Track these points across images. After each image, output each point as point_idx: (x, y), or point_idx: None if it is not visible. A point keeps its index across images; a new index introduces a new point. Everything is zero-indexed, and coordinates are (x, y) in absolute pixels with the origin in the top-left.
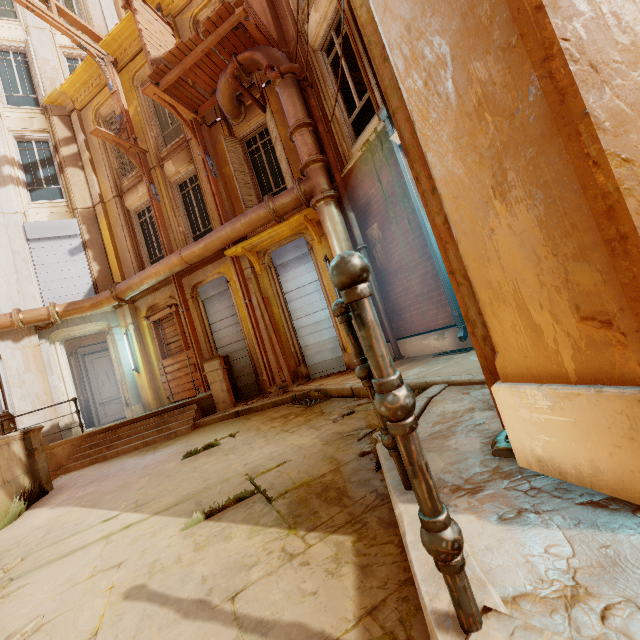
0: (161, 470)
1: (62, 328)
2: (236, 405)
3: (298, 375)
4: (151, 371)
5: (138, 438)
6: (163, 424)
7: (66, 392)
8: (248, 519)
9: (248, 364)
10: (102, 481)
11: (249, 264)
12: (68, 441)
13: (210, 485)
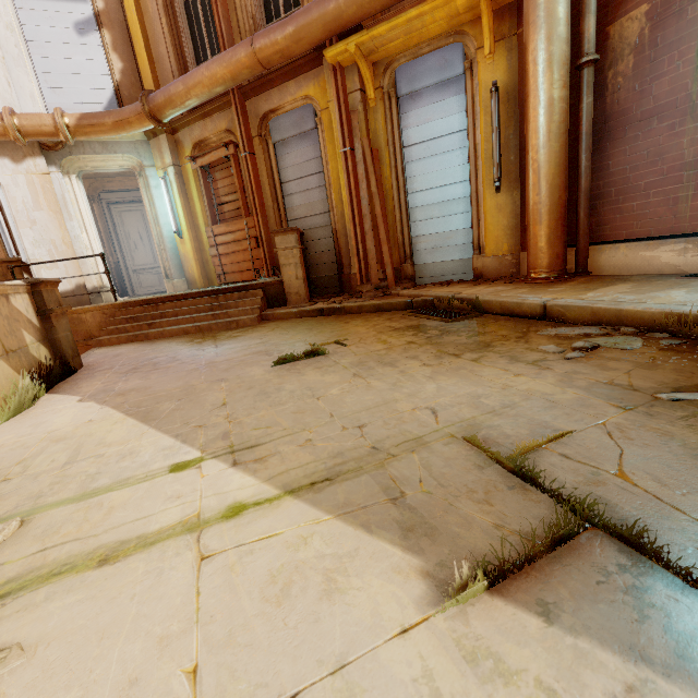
0: (243, 377)
1: (77, 154)
2: (313, 301)
3: (401, 275)
4: (197, 238)
5: (187, 320)
6: (219, 308)
7: (91, 247)
8: None
9: (329, 249)
10: (150, 372)
11: (359, 84)
12: (98, 308)
13: (383, 444)
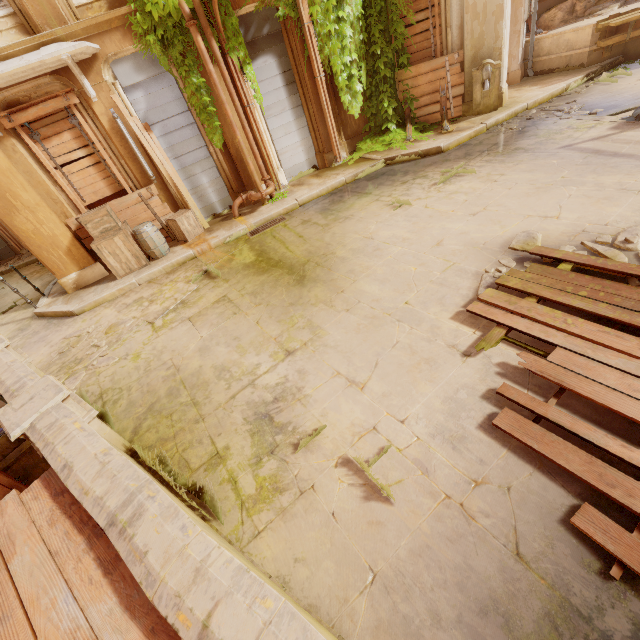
0: None
1: None
2: None
3: None
4: None
5: None
6: None
7: None
8: (15, 311)
9: None
10: None
11: None
12: None
13: (0, 308)
